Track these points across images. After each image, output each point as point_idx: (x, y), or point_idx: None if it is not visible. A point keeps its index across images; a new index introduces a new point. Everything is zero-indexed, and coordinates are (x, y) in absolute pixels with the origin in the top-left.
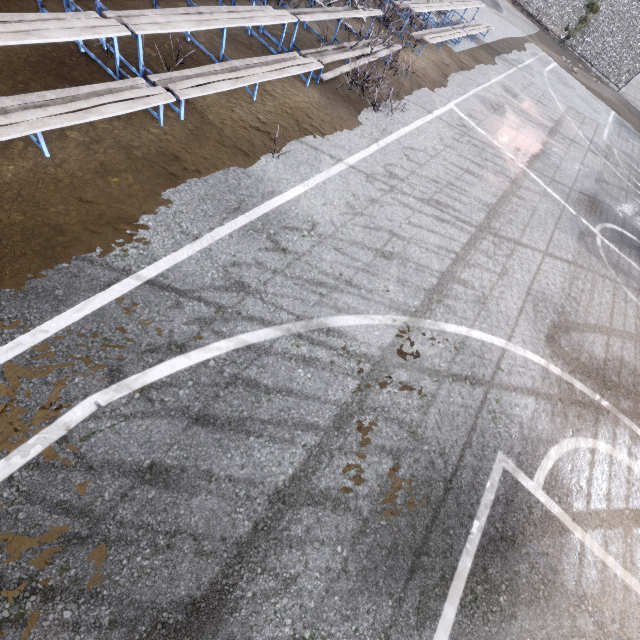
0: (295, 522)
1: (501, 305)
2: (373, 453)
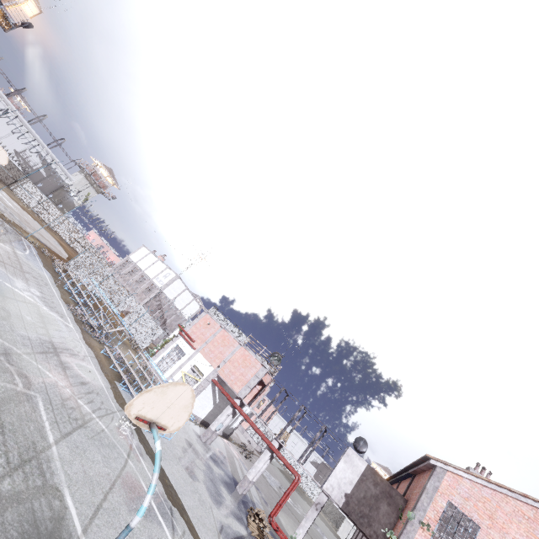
0: (6, 233)
1: (4, 250)
2: (4, 235)
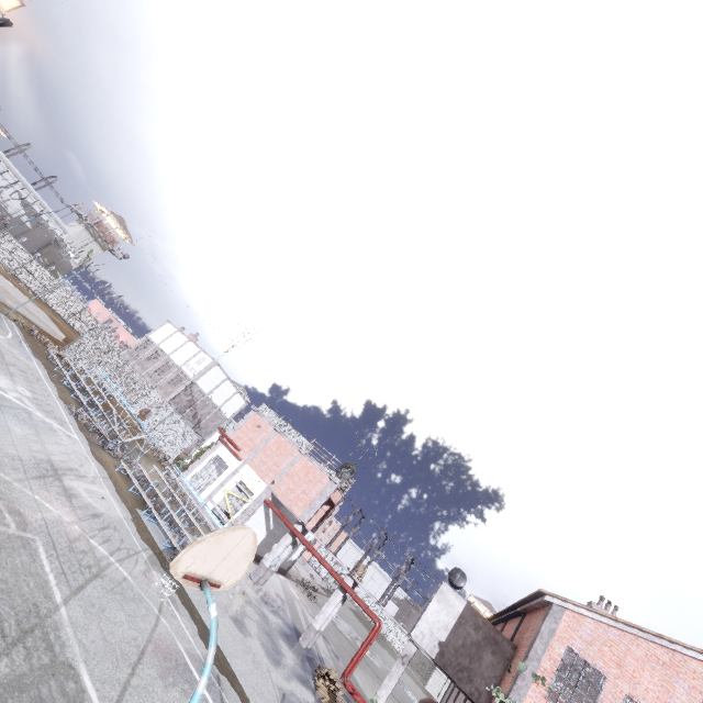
0: None
1: None
2: None
